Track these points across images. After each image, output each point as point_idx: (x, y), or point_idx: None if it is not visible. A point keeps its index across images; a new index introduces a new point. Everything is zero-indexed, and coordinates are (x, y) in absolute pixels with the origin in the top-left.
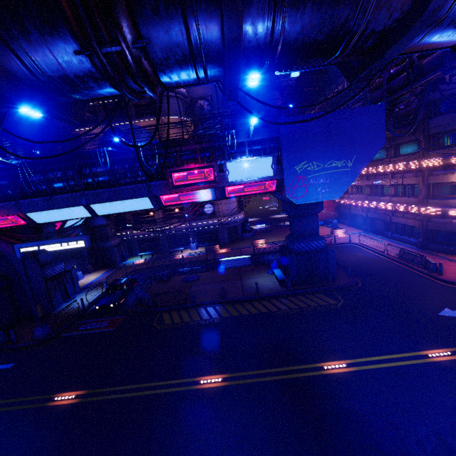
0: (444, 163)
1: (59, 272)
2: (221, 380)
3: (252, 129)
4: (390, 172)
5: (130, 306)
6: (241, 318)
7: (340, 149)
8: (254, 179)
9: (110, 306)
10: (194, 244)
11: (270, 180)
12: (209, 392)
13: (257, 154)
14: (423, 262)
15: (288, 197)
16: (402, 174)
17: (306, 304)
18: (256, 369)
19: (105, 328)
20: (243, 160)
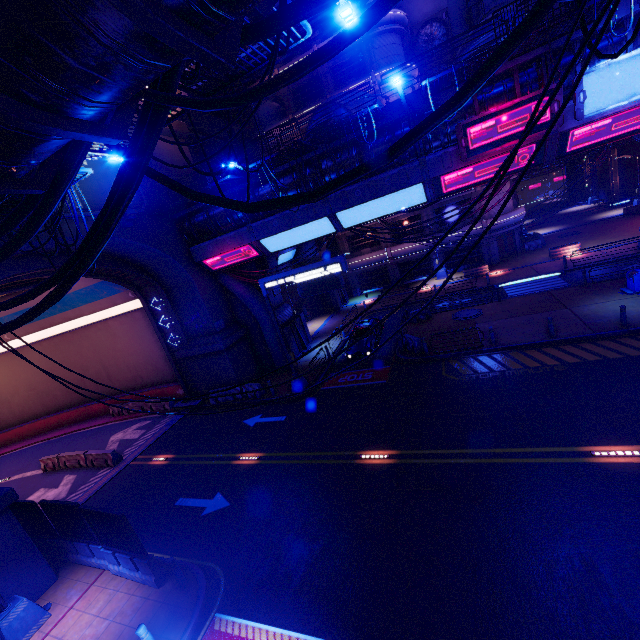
0: None
1: (288, 318)
2: (638, 454)
3: None
4: None
5: (390, 354)
6: (610, 364)
7: None
8: None
9: (366, 354)
10: (442, 270)
11: None
12: (624, 470)
13: None
14: None
15: None
16: None
17: None
18: None
19: (374, 381)
20: (623, 59)
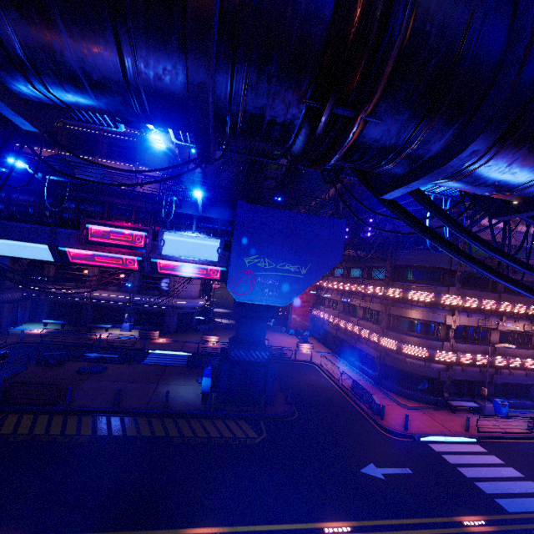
0: (403, 296)
1: None
2: None
3: (200, 203)
4: (361, 292)
5: None
6: (120, 441)
7: (297, 253)
8: (193, 259)
9: None
10: (127, 324)
11: (214, 266)
12: None
13: (206, 232)
14: (370, 400)
15: (229, 291)
16: (371, 298)
17: (219, 433)
18: (85, 530)
19: None
20: (185, 234)
